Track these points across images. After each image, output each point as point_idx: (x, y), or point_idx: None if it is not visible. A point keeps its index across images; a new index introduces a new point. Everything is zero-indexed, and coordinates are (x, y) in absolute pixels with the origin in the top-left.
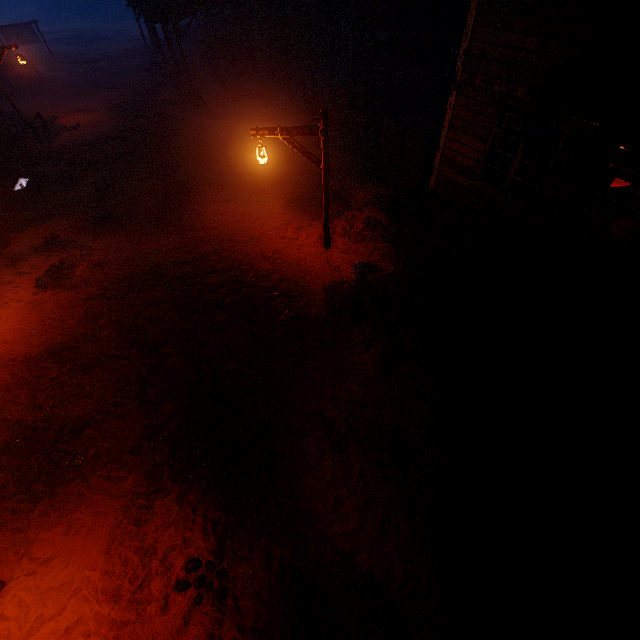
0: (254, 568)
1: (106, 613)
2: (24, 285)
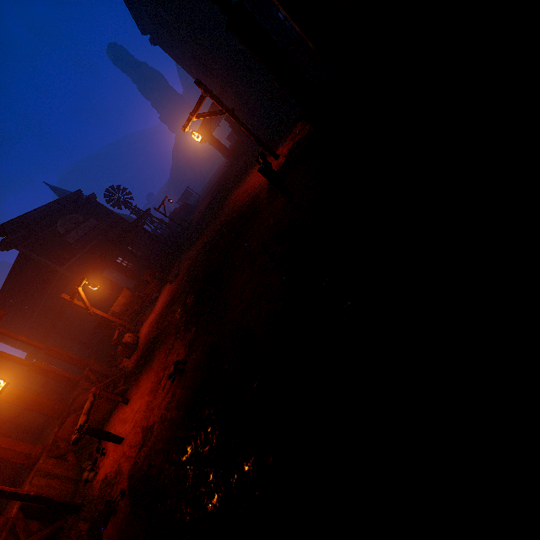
0: (197, 353)
1: (147, 399)
2: (167, 287)
